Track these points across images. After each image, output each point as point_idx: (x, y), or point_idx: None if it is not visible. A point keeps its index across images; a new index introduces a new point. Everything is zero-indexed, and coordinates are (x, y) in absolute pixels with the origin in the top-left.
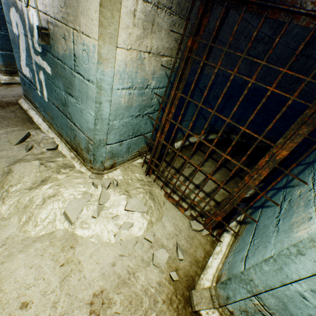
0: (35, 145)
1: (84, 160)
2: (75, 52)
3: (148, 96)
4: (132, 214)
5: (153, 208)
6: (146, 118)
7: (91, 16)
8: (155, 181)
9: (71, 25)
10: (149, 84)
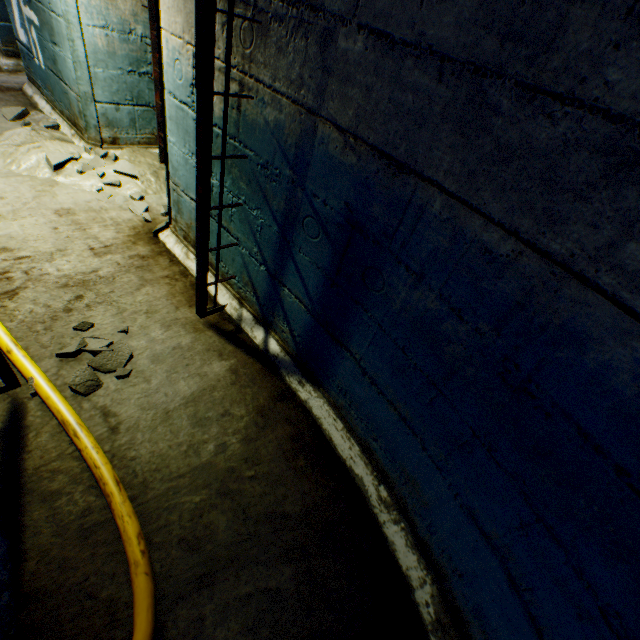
0: (34, 124)
1: (83, 134)
2: None
3: (138, 47)
4: (123, 178)
5: (154, 183)
6: (148, 81)
7: None
8: None
9: None
10: (134, 30)
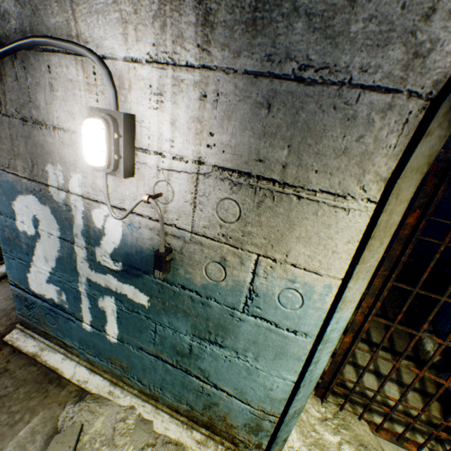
0: (106, 450)
1: (234, 443)
2: (256, 287)
3: None
4: None
5: None
6: None
7: (332, 246)
8: (339, 405)
9: (252, 249)
10: None
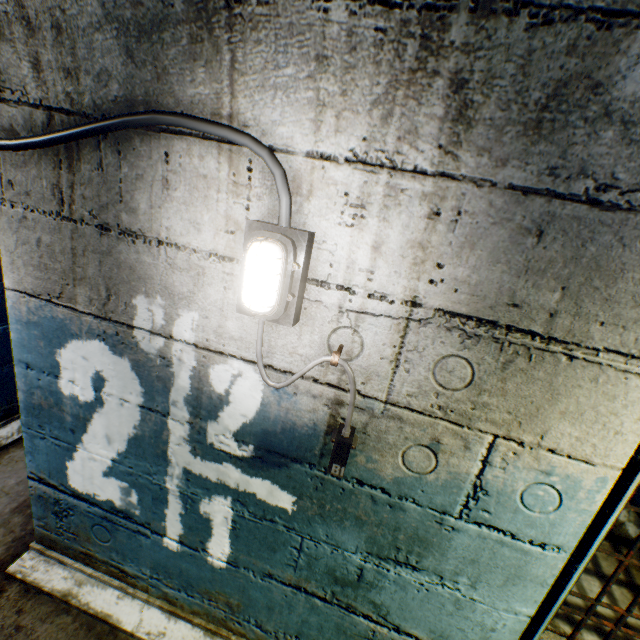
0: None
1: None
2: (487, 481)
3: None
4: None
5: None
6: None
7: (615, 425)
8: None
9: (487, 428)
10: None
